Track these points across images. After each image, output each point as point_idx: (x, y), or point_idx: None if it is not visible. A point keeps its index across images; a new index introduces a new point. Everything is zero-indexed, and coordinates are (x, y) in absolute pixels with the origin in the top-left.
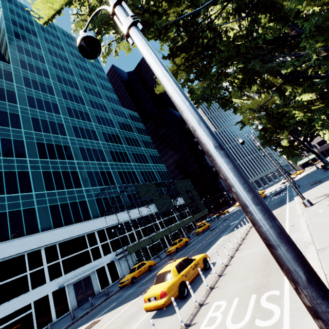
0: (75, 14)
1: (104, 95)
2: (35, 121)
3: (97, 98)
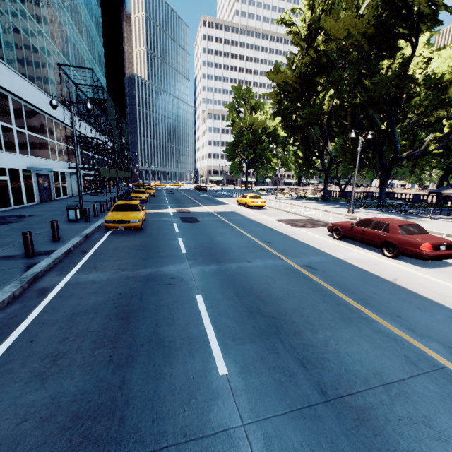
0: (319, 9)
1: None
2: None
3: None
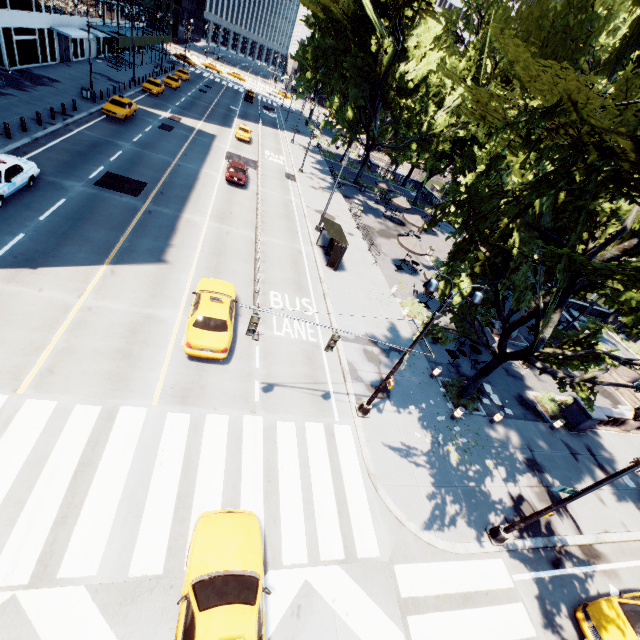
0: None
1: None
2: None
3: None
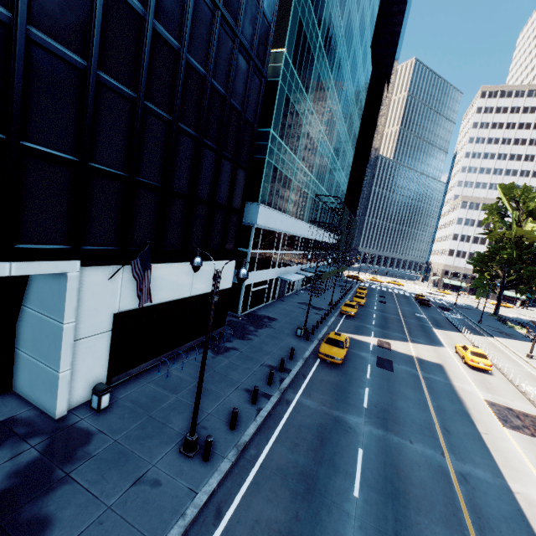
0: None
1: (373, 0)
2: (329, 22)
3: (367, 6)
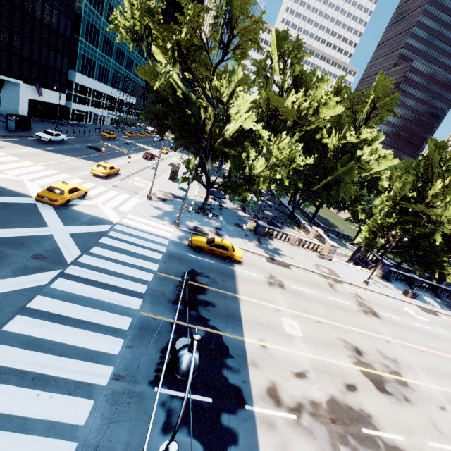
0: None
1: None
2: None
3: None
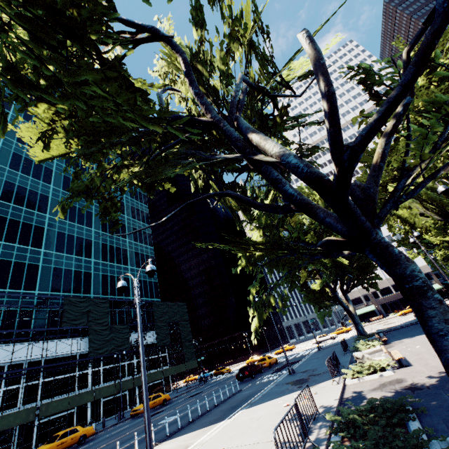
0: None
1: None
2: None
3: None
